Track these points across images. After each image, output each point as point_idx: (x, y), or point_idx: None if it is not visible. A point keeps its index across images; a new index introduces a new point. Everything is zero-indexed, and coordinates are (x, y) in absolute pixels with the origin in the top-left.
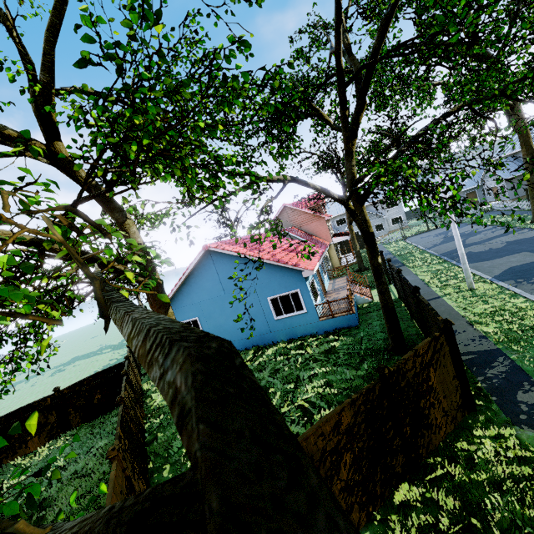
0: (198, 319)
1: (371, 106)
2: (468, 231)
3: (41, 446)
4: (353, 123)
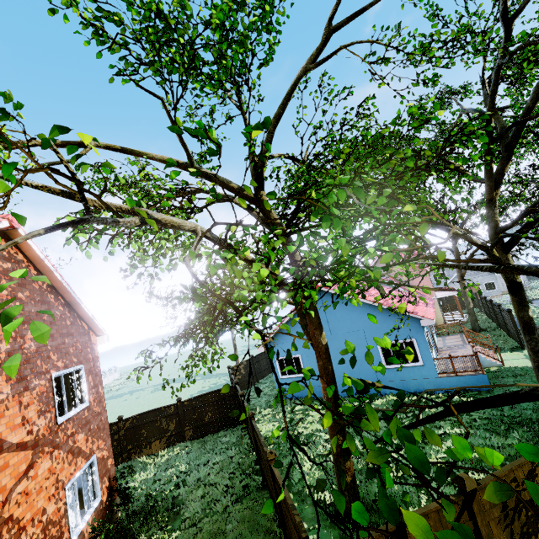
0: (300, 356)
1: (495, 158)
2: None
3: (160, 451)
4: (497, 173)
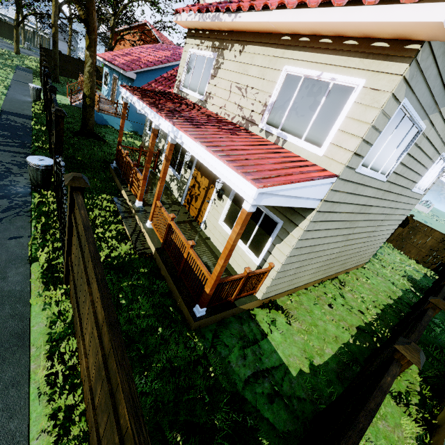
0: None
1: None
2: None
3: None
4: None
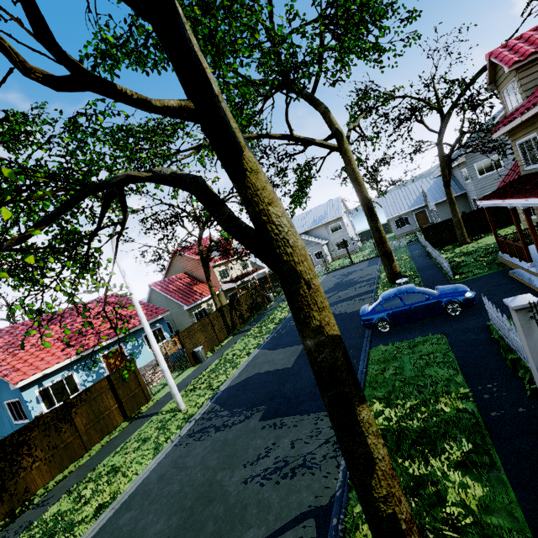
0: None
1: None
2: (358, 277)
3: None
4: None
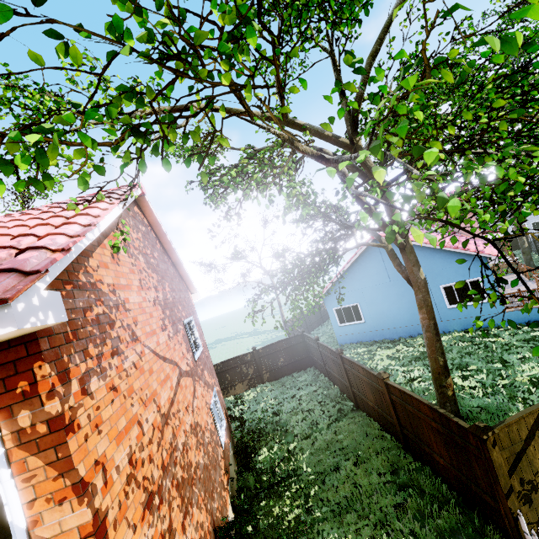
0: (358, 304)
1: None
2: None
3: (243, 391)
4: None
